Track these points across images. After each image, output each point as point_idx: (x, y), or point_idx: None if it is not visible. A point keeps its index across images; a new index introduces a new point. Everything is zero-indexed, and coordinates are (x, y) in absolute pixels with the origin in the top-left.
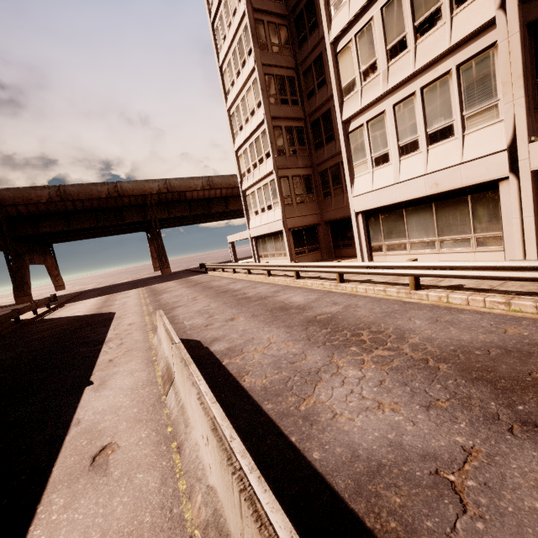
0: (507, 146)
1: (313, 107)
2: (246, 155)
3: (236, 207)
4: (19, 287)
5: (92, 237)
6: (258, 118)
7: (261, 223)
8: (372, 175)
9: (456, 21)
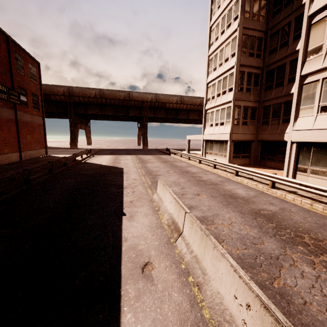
0: None
1: (272, 60)
2: (214, 87)
3: (193, 117)
4: (73, 140)
5: (110, 120)
6: (230, 64)
7: (213, 132)
8: (315, 118)
9: None
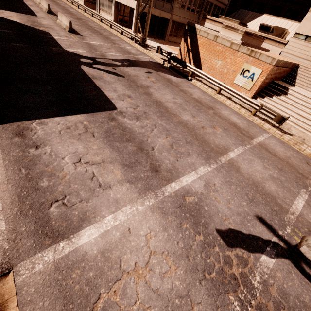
0: None
1: None
2: None
3: None
4: None
5: None
6: None
7: None
8: None
9: None
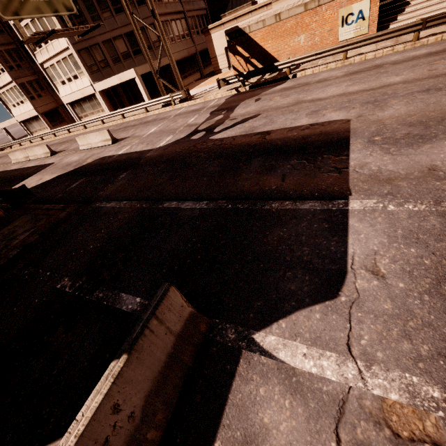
0: (91, 84)
1: (17, 37)
2: None
3: None
4: None
5: None
6: None
7: (22, 112)
8: (64, 88)
9: (60, 41)
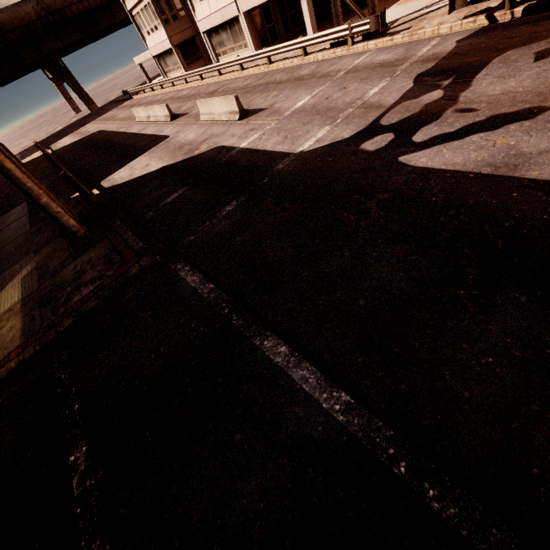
0: None
1: None
2: None
3: (123, 14)
4: None
5: None
6: None
7: (156, 43)
8: (201, 7)
9: None
